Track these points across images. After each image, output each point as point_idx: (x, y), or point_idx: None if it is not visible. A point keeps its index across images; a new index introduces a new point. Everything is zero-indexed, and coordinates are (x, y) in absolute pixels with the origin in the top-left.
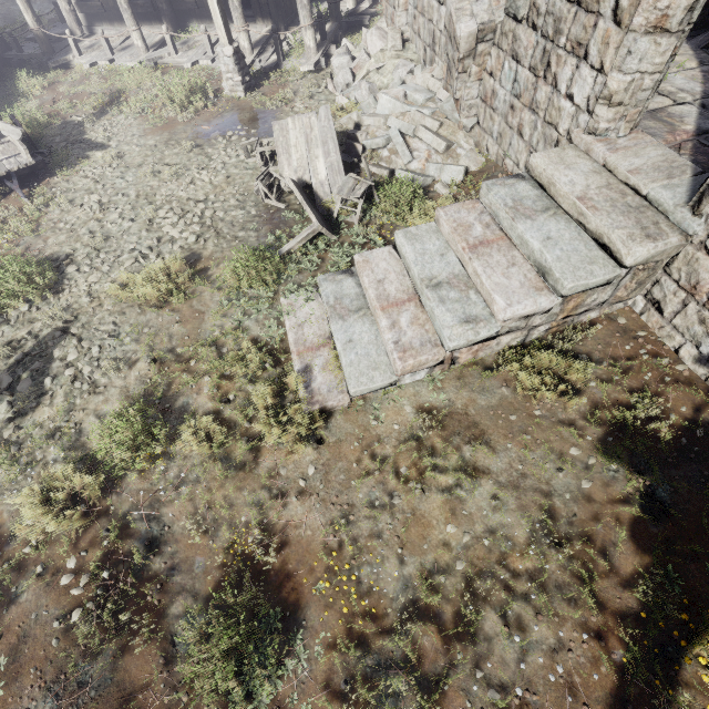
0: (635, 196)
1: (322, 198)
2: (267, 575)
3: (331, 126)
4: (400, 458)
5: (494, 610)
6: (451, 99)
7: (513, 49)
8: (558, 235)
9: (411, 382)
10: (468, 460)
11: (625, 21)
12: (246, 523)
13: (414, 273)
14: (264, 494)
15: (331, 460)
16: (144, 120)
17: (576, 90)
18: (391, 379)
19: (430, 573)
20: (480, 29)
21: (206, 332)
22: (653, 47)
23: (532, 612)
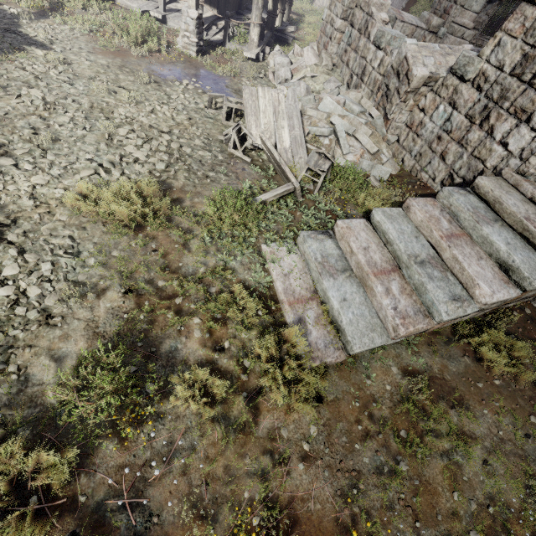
0: None
1: (285, 163)
2: None
3: (297, 106)
4: (397, 420)
5: None
6: (381, 117)
7: (452, 98)
8: (513, 242)
9: (391, 344)
10: (456, 424)
11: None
12: (249, 500)
13: (400, 248)
14: (266, 461)
15: (332, 420)
16: (92, 39)
17: (512, 141)
18: (387, 342)
19: None
20: (429, 76)
21: (189, 267)
22: None
23: None
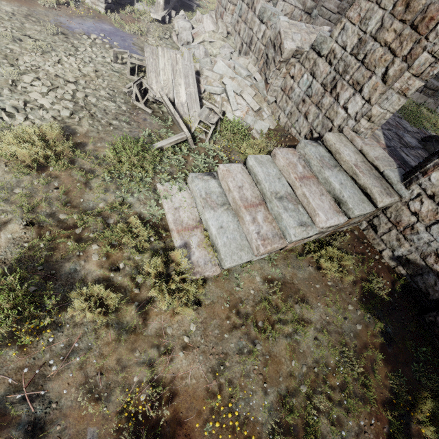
0: (376, 171)
1: (182, 115)
2: (160, 428)
3: (192, 67)
4: (257, 314)
5: (325, 416)
6: (263, 81)
7: (312, 69)
8: (345, 183)
9: (257, 260)
10: (298, 314)
11: (389, 82)
12: (138, 382)
13: (266, 187)
14: (153, 353)
15: (208, 318)
16: None
17: (350, 106)
18: (252, 258)
19: (285, 398)
20: (296, 49)
21: (89, 203)
22: (397, 100)
23: (344, 412)
